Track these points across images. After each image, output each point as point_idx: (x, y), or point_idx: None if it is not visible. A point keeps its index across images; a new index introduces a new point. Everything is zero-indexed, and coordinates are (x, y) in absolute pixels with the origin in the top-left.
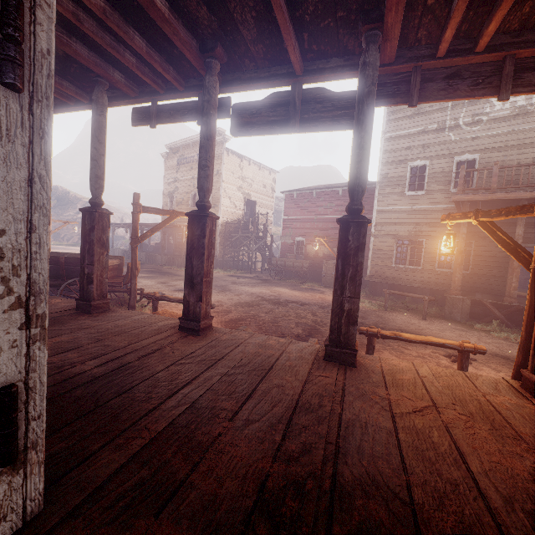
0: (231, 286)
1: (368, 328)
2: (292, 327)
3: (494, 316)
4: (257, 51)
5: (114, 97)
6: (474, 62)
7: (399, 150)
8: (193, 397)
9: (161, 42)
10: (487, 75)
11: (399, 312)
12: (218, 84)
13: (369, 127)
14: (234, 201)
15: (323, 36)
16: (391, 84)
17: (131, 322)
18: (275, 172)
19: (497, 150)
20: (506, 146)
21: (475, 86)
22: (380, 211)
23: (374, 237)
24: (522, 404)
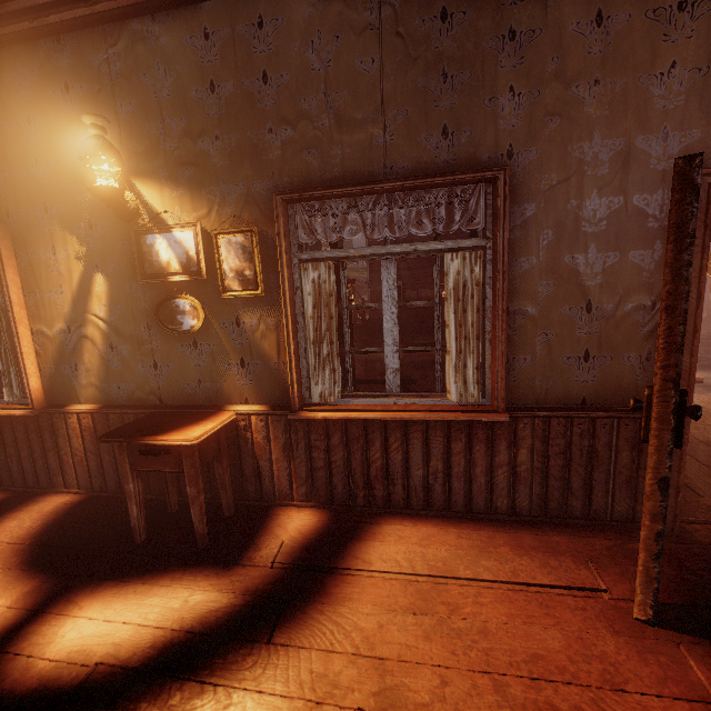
0: None
1: None
2: None
3: None
4: None
5: None
6: None
7: None
8: None
9: None
10: None
11: None
12: None
13: None
14: None
15: None
16: None
17: None
18: None
19: None
20: None
21: None
22: None
23: None
24: None
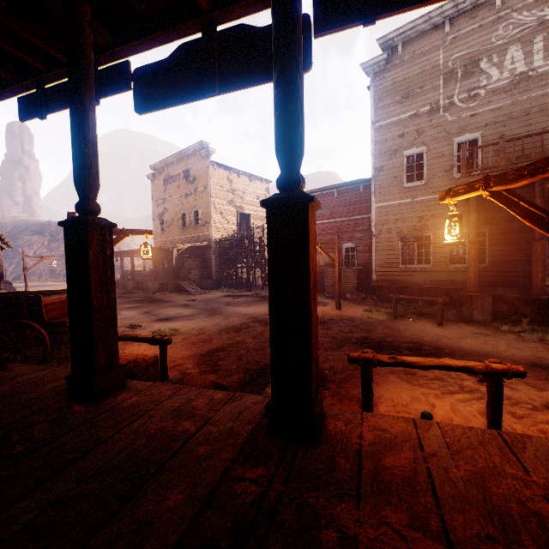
0: (223, 308)
1: (360, 354)
2: None
3: (522, 313)
4: None
5: None
6: None
7: (391, 140)
8: None
9: None
10: None
11: (412, 319)
12: (88, 33)
13: (293, 46)
14: (226, 216)
15: None
16: None
17: (8, 387)
18: (267, 182)
19: (501, 125)
20: (511, 119)
21: None
22: (379, 208)
23: (375, 238)
24: None
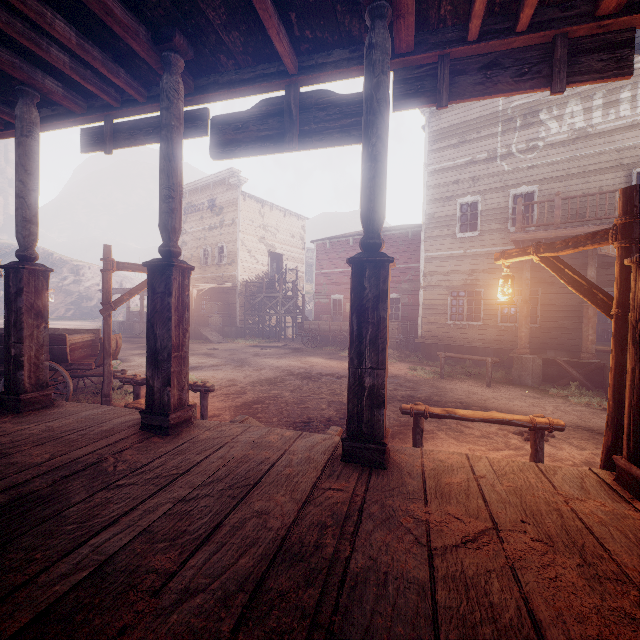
0: (251, 359)
1: (412, 406)
2: (323, 408)
3: (571, 377)
4: (233, 42)
5: (56, 115)
6: (516, 46)
7: (445, 185)
8: (107, 551)
9: (99, 31)
10: (535, 62)
11: (459, 379)
12: (182, 87)
13: (382, 131)
14: (255, 255)
15: (316, 16)
16: (413, 80)
17: (74, 421)
18: (304, 219)
19: (558, 180)
20: (568, 175)
21: (520, 77)
22: (429, 257)
23: (423, 290)
24: (621, 511)
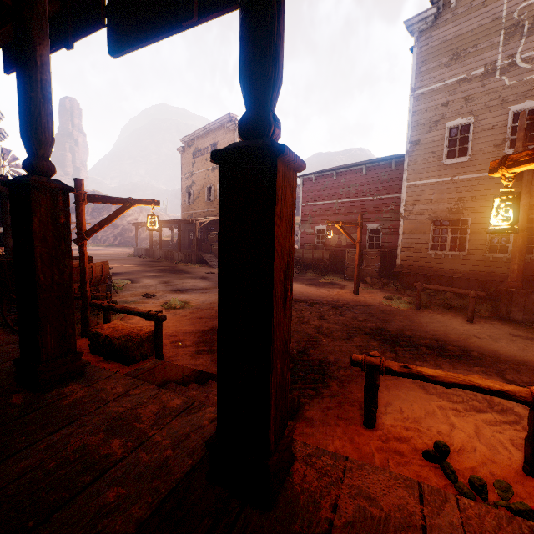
0: None
1: (364, 358)
2: None
3: None
4: None
5: None
6: None
7: (433, 109)
8: None
9: None
10: None
11: (437, 311)
12: None
13: None
14: None
15: None
16: None
17: None
18: None
19: None
20: None
21: None
22: (411, 186)
23: (404, 219)
24: None
